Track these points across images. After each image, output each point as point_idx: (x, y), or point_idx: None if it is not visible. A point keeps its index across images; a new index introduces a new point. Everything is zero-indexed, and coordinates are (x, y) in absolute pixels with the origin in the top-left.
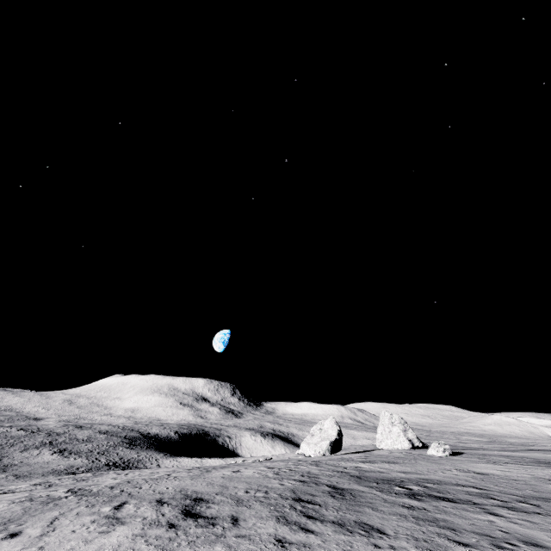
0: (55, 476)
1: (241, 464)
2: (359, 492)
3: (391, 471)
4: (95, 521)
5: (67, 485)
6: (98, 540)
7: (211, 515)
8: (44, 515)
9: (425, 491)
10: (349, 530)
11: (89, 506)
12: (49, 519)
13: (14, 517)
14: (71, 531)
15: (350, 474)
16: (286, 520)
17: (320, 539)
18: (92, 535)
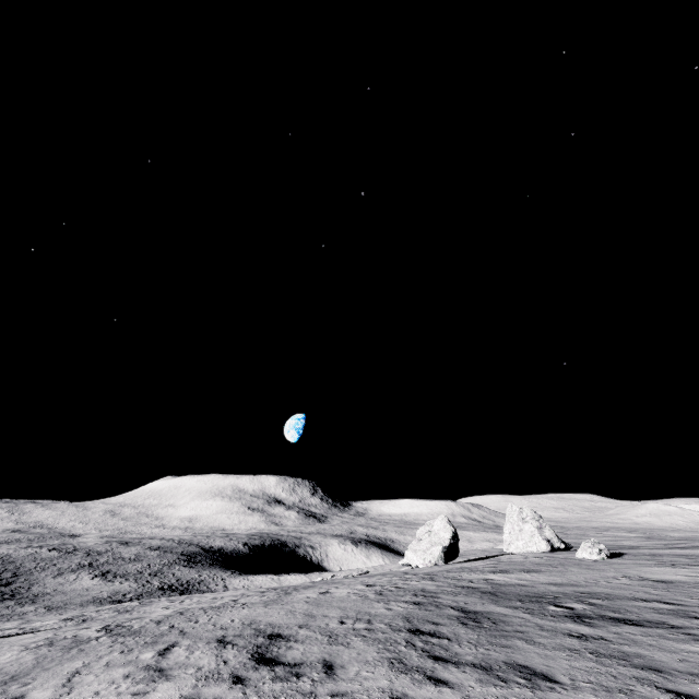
0: (96, 606)
1: (330, 581)
2: (500, 615)
3: (535, 583)
4: (129, 675)
5: (105, 619)
6: None
7: (293, 660)
8: (61, 667)
9: (594, 610)
10: (501, 678)
11: (124, 652)
12: (67, 674)
13: (20, 673)
14: (94, 693)
15: (481, 590)
16: (403, 665)
17: (460, 695)
18: (122, 698)
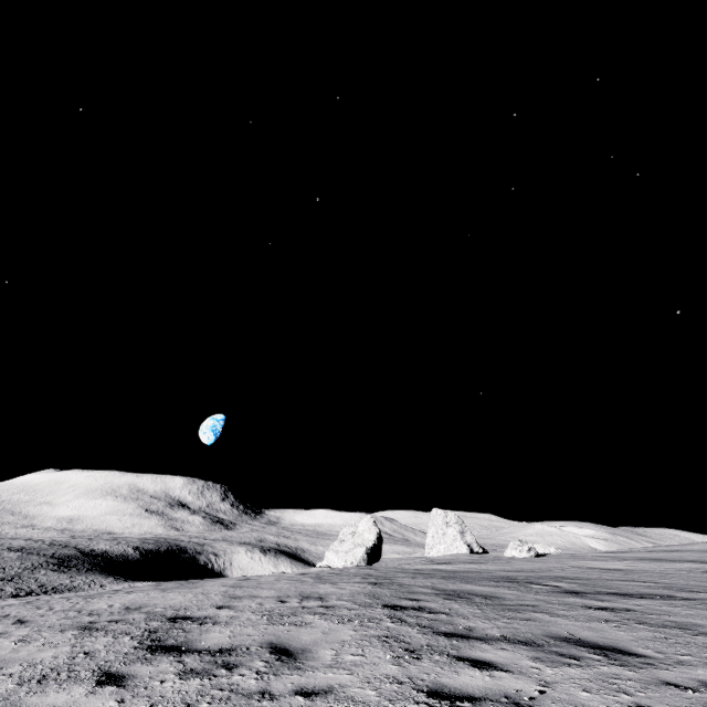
0: None
1: None
2: (484, 592)
3: (489, 570)
4: None
5: None
6: None
7: (216, 645)
8: None
9: (583, 587)
10: (565, 655)
11: None
12: None
13: None
14: None
15: (437, 575)
16: (405, 643)
17: (530, 680)
18: None
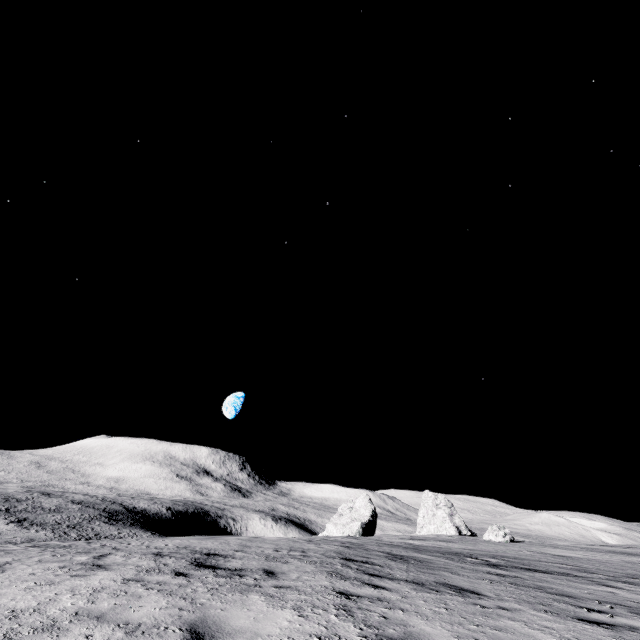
0: None
1: None
2: (424, 559)
3: (450, 547)
4: (65, 566)
5: None
6: (70, 582)
7: (234, 567)
8: None
9: (507, 563)
10: (434, 589)
11: (56, 555)
12: None
13: None
14: (29, 574)
15: (403, 546)
16: (341, 575)
17: (398, 595)
18: (61, 577)
